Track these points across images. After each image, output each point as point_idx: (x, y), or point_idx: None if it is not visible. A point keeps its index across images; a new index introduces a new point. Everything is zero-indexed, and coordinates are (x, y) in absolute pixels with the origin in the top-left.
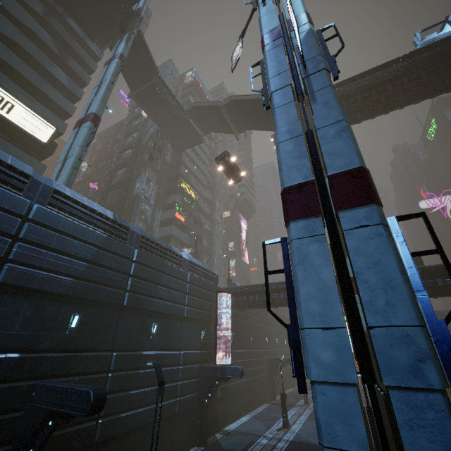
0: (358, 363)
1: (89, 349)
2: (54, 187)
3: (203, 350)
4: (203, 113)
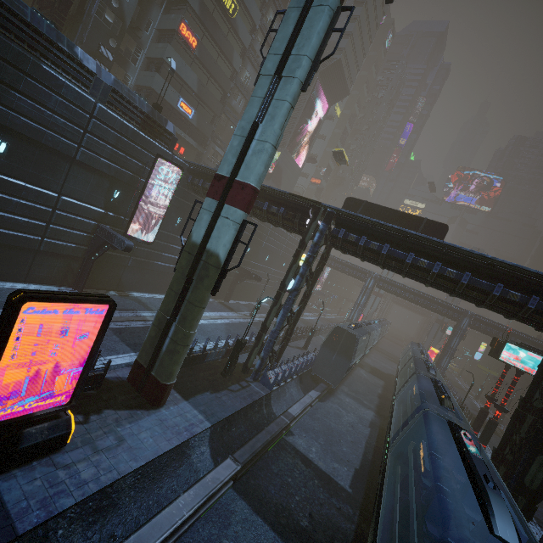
0: None
1: None
2: None
3: (115, 213)
4: None
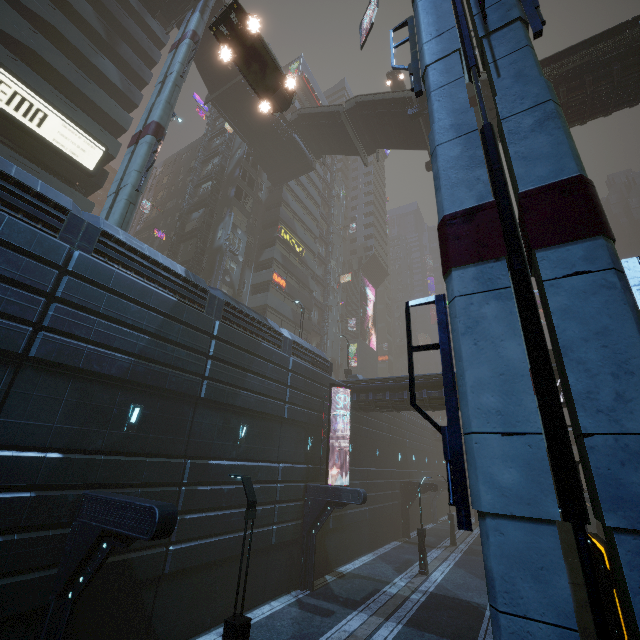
0: (558, 490)
1: (155, 454)
2: (102, 227)
3: (310, 464)
4: (314, 125)
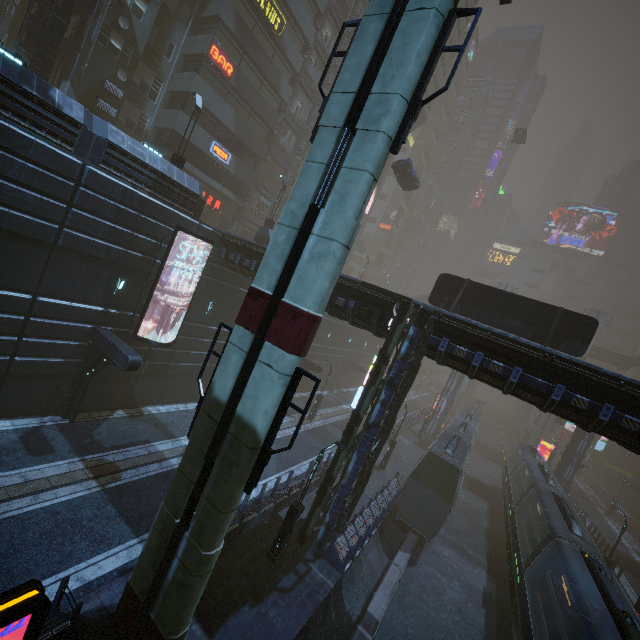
0: None
1: None
2: None
3: (120, 308)
4: None
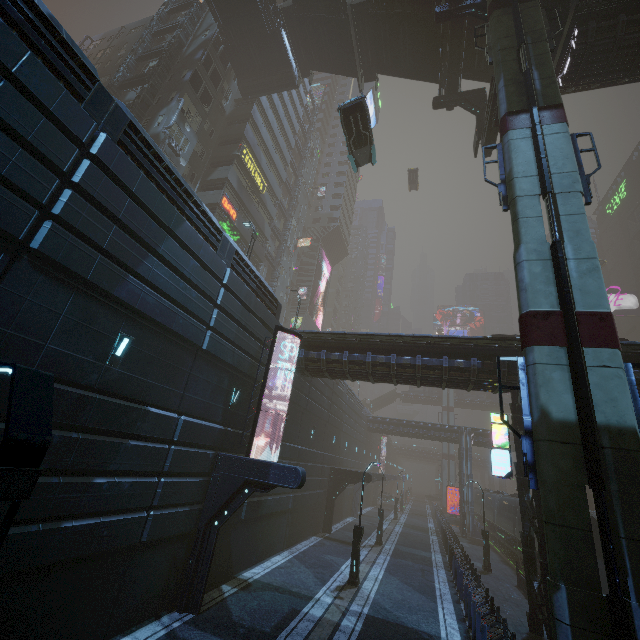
0: None
1: None
2: None
3: (228, 427)
4: (310, 19)
